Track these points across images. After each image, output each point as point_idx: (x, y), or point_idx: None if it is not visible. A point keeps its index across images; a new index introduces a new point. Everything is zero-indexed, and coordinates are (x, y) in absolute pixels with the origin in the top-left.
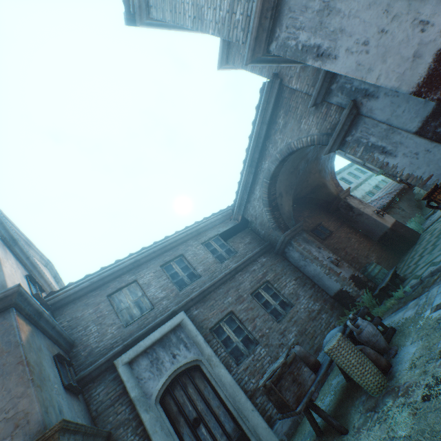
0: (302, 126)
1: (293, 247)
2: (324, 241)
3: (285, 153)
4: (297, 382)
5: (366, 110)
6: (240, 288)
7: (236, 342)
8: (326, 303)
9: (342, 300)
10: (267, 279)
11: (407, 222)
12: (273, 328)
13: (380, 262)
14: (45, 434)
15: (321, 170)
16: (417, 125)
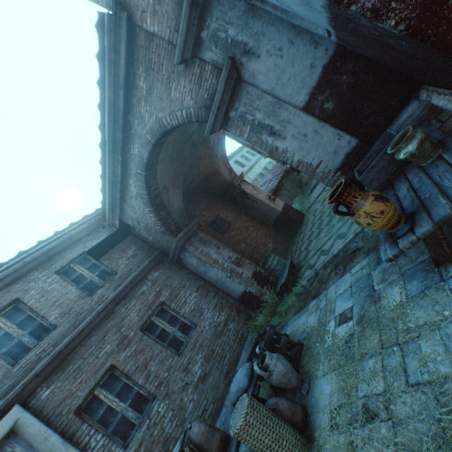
0: (172, 93)
1: (189, 252)
2: (224, 235)
3: (158, 133)
4: None
5: (249, 74)
6: (124, 325)
7: (121, 410)
8: (233, 309)
9: (248, 301)
10: (162, 300)
11: (293, 202)
12: (174, 366)
13: (276, 247)
14: None
15: (212, 155)
16: (304, 98)
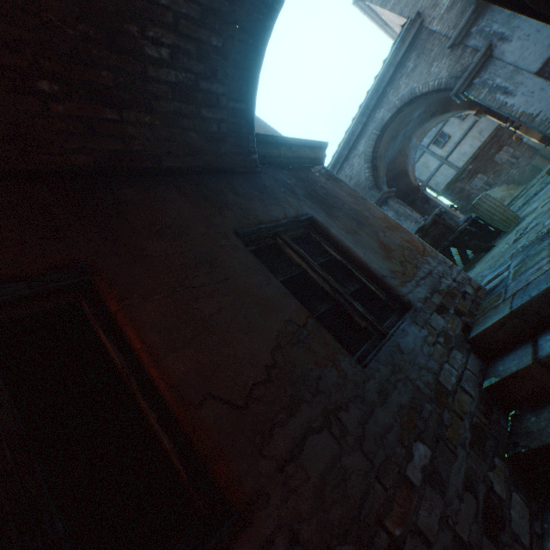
0: (432, 69)
1: (388, 206)
2: None
3: (406, 99)
4: (453, 220)
5: (498, 53)
6: None
7: None
8: None
9: None
10: None
11: None
12: None
13: None
14: (321, 143)
15: (407, 156)
16: (538, 66)
